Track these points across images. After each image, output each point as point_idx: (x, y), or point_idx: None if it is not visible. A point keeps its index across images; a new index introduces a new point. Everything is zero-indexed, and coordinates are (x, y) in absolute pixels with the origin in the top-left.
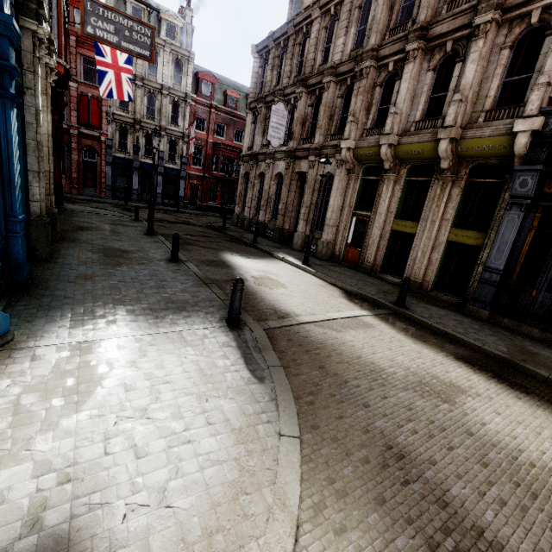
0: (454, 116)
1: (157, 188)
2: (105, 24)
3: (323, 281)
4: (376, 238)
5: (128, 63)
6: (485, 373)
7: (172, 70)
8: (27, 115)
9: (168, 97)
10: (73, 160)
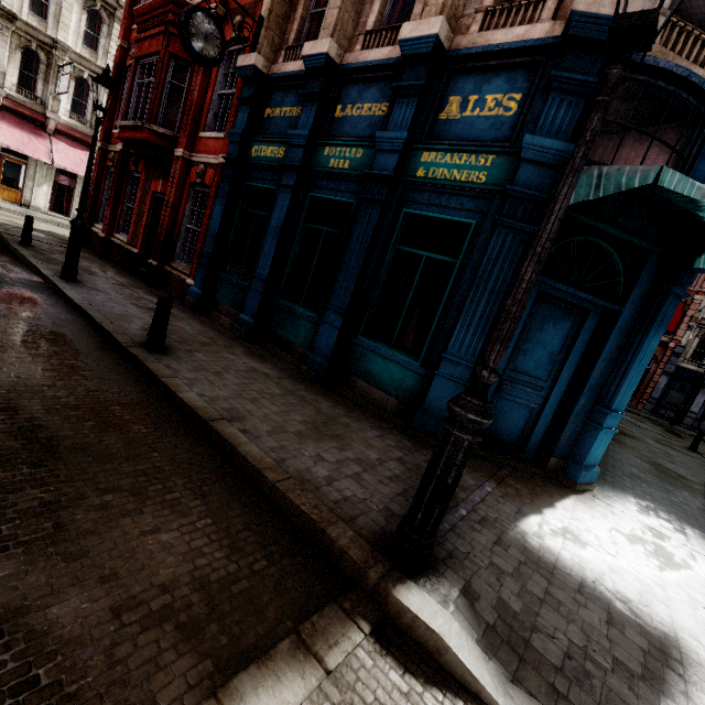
0: None
1: None
2: None
3: None
4: None
5: None
6: None
7: None
8: None
9: None
10: None
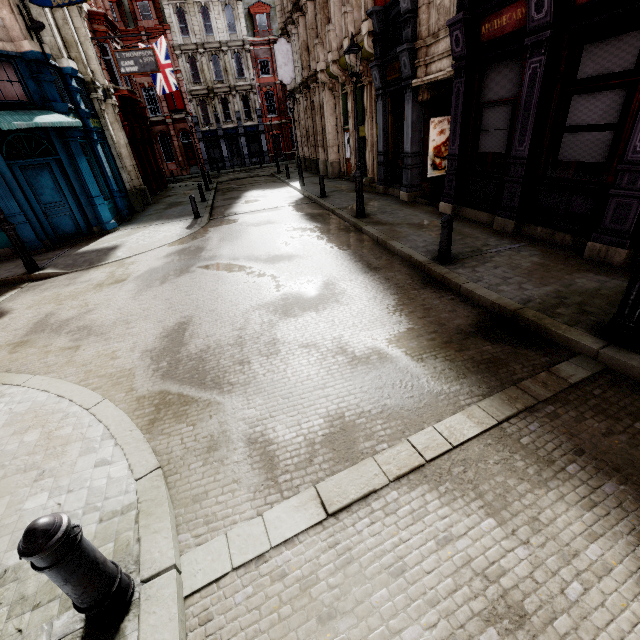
0: (344, 28)
1: (243, 150)
2: (129, 62)
3: (298, 194)
4: (352, 148)
5: (167, 58)
6: (304, 217)
7: (224, 20)
8: (109, 141)
9: (229, 51)
10: (176, 146)
